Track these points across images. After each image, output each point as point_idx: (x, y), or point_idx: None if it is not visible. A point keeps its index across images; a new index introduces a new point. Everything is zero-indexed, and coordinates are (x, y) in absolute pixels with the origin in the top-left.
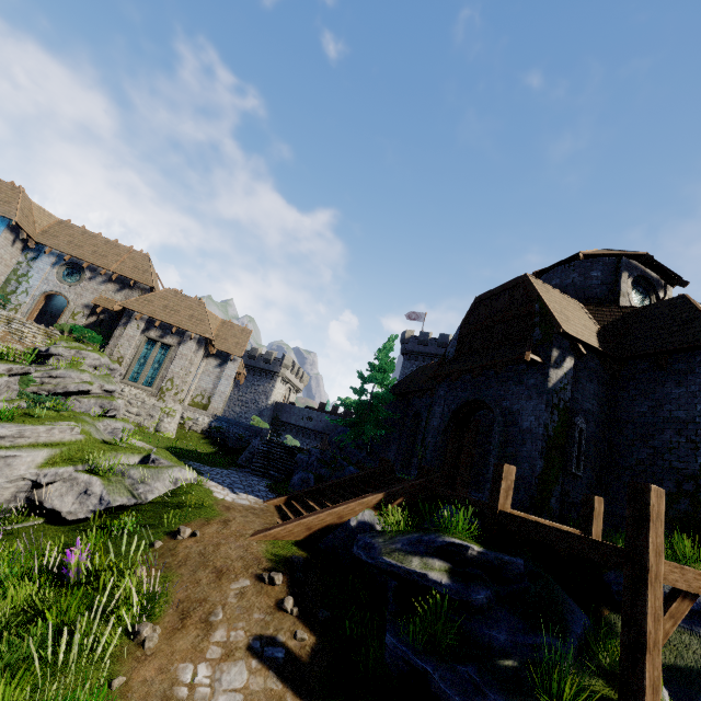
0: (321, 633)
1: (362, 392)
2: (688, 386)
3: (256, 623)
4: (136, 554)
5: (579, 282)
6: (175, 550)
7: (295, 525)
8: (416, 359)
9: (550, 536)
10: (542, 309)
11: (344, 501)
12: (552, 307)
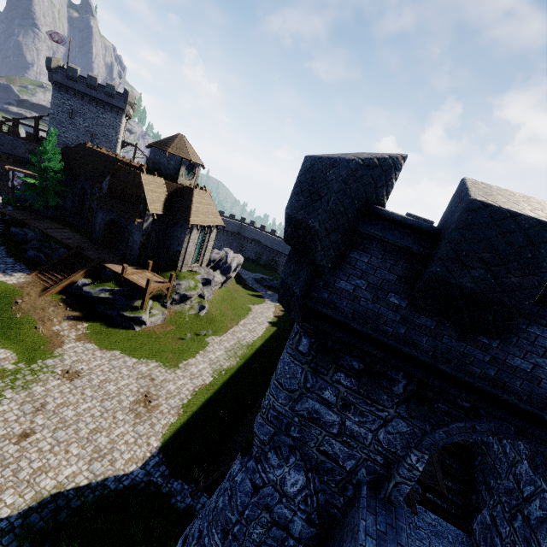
0: (79, 311)
1: (39, 171)
2: (182, 229)
3: (62, 315)
4: (9, 313)
5: (166, 164)
6: (22, 307)
7: (57, 288)
8: (67, 93)
9: (134, 284)
10: (145, 198)
11: (69, 271)
12: (149, 196)
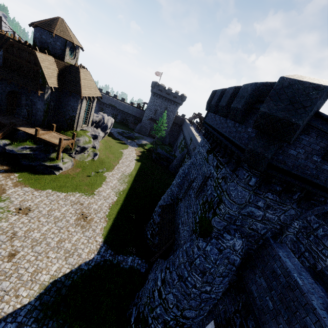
0: (7, 165)
1: None
2: (74, 99)
3: None
4: None
5: (53, 44)
6: None
7: None
8: None
9: (48, 142)
10: (42, 73)
11: None
12: (45, 72)
